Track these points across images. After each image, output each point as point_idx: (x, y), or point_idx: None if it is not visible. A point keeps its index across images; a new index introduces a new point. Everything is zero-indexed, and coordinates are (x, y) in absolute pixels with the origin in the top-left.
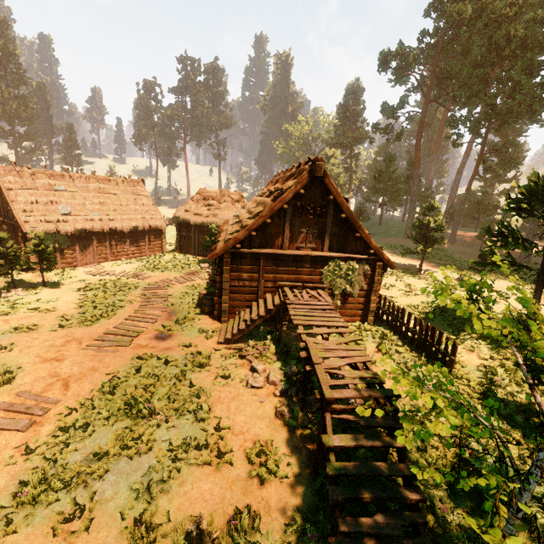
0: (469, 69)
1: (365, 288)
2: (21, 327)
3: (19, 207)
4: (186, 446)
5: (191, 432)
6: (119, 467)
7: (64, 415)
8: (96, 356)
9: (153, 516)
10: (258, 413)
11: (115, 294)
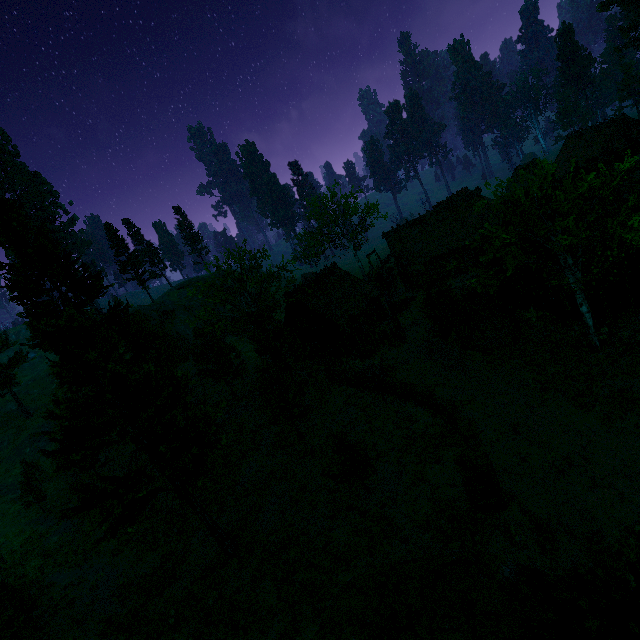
0: None
1: None
2: None
3: None
4: None
5: None
6: None
7: None
8: None
9: None
10: None
11: None
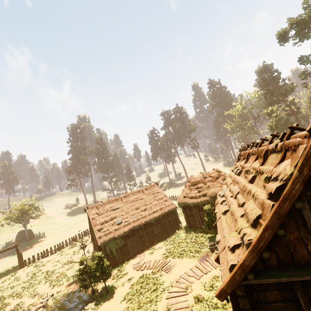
0: None
1: None
2: None
3: (97, 228)
4: None
5: None
6: None
7: None
8: None
9: None
10: None
11: (145, 310)
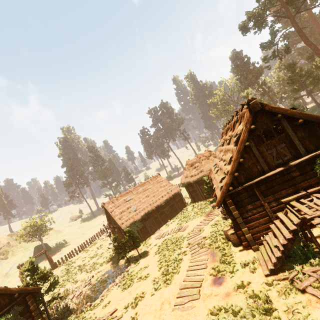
0: None
1: None
2: (137, 296)
3: (117, 218)
4: None
5: None
6: None
7: None
8: (183, 317)
9: None
10: None
11: (174, 250)
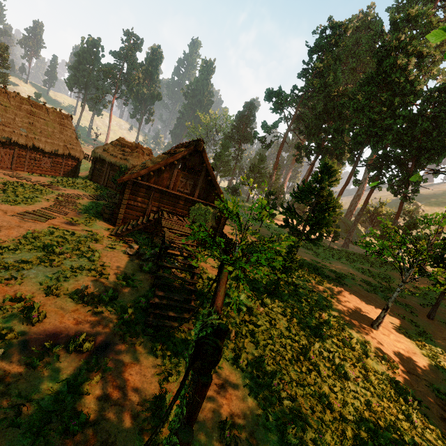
0: (312, 118)
1: (215, 226)
2: None
3: None
4: (82, 268)
5: (86, 264)
6: (39, 269)
7: None
8: (20, 221)
9: (59, 287)
10: (129, 264)
11: (33, 192)
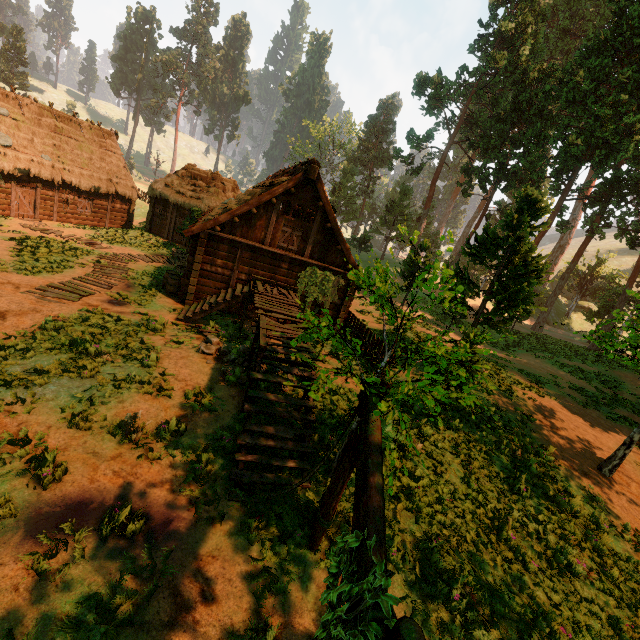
0: (493, 121)
1: (337, 302)
2: None
3: None
4: (130, 380)
5: (136, 372)
6: (61, 382)
7: (1, 338)
8: (38, 301)
9: (91, 415)
10: (204, 370)
11: (62, 253)
